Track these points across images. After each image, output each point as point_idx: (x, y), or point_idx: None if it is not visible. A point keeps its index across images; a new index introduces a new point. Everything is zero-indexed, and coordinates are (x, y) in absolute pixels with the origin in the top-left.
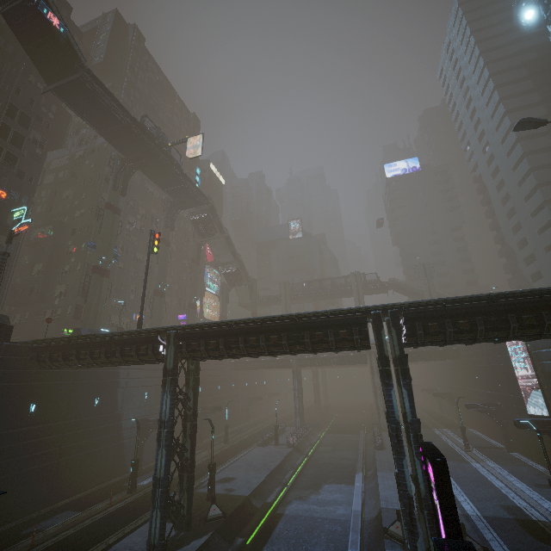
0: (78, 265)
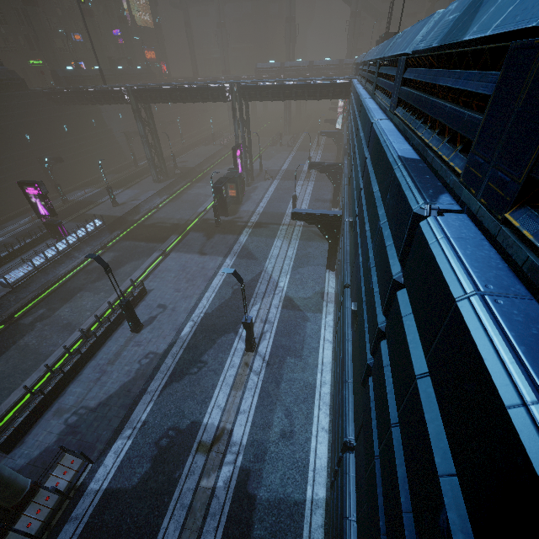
0: None
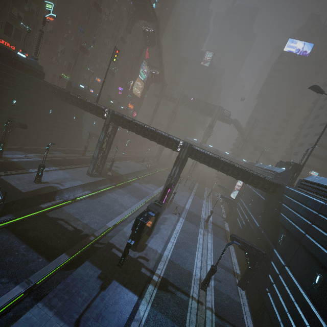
0: (72, 37)
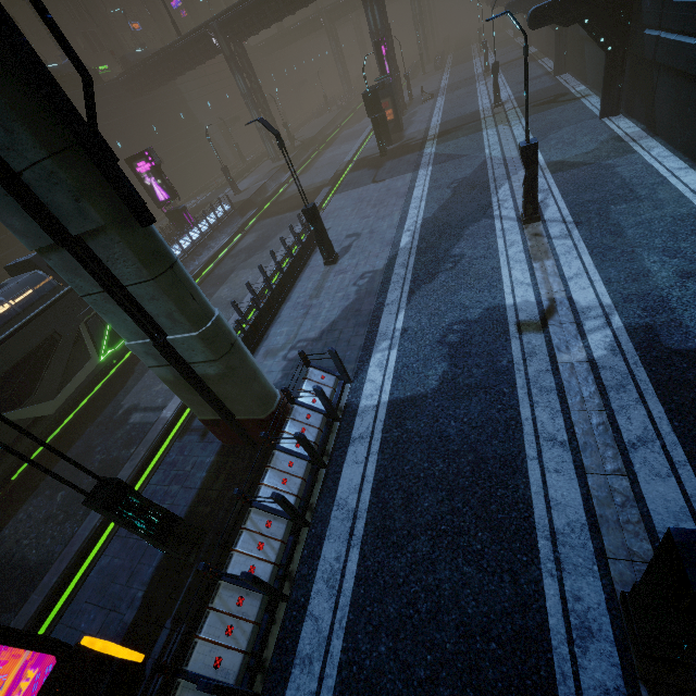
0: None
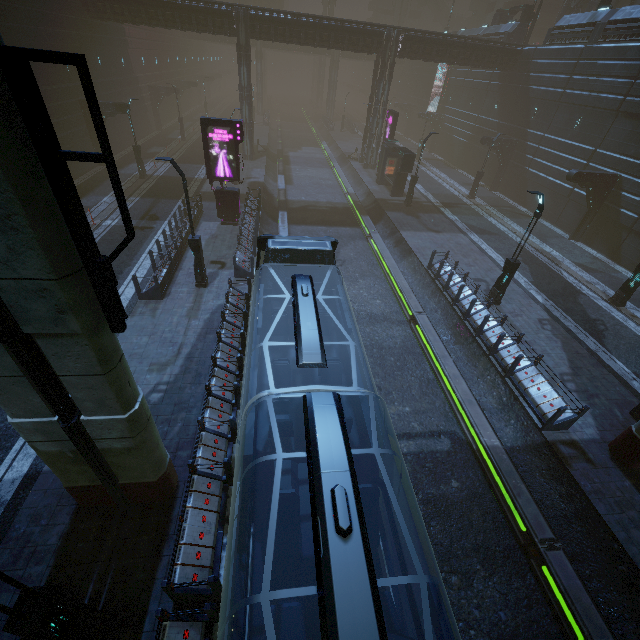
0: None
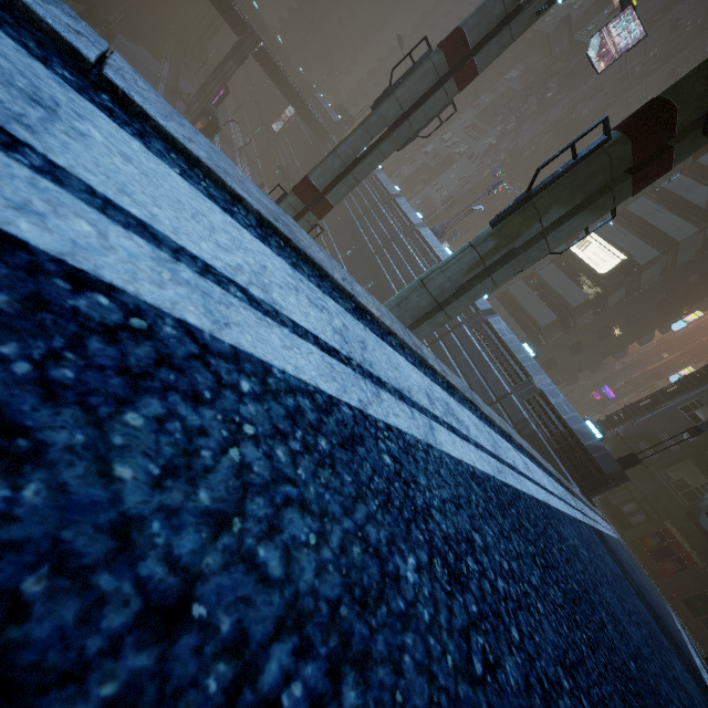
0: None
